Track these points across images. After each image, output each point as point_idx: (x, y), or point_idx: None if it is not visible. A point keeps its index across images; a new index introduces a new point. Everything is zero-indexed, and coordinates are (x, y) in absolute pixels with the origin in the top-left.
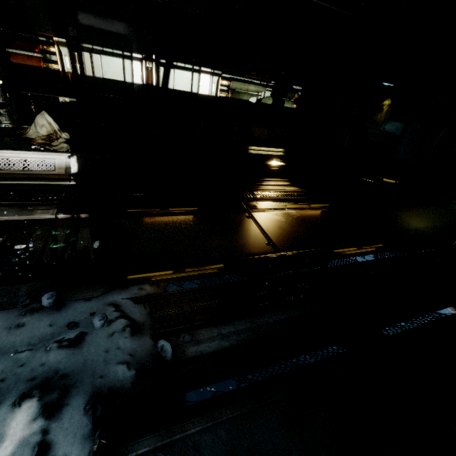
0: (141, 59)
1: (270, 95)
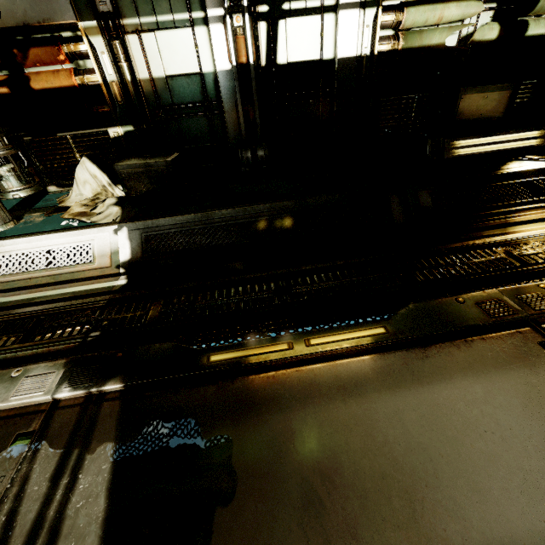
0: (222, 16)
1: (490, 19)
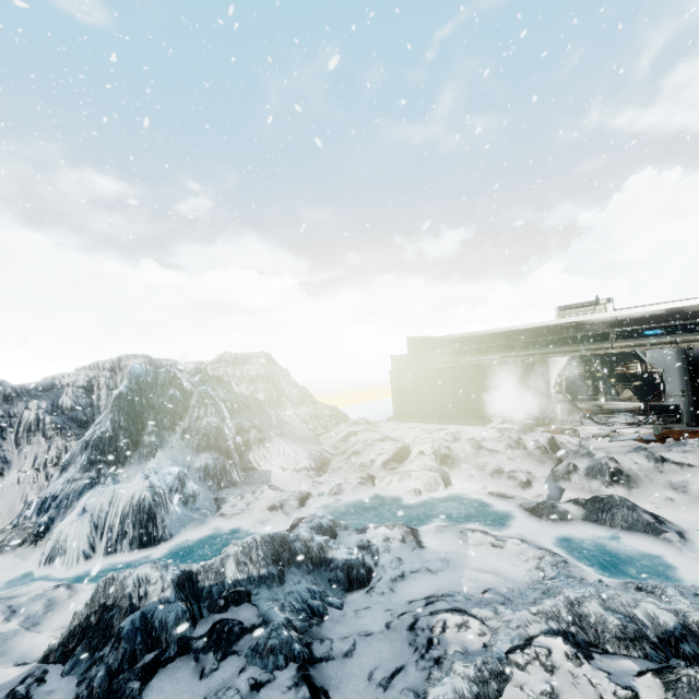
0: None
1: None
